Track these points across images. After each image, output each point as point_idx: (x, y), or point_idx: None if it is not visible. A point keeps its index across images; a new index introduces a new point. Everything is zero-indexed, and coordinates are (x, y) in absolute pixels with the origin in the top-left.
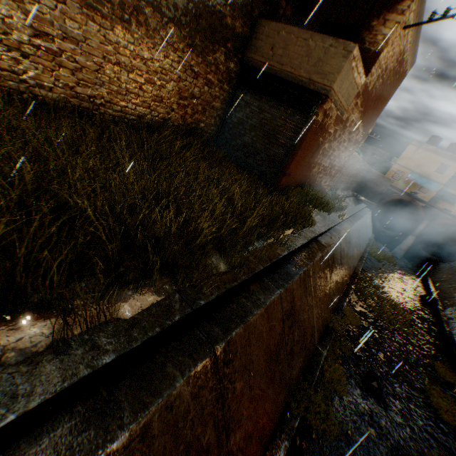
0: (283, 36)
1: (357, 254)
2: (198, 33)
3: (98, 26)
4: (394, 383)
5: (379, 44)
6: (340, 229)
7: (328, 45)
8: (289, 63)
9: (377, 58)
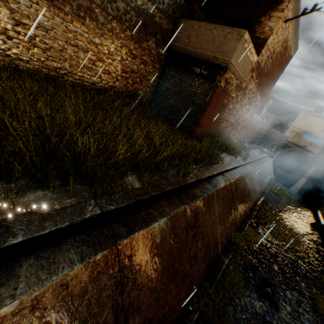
0: (196, 29)
1: (259, 189)
2: (135, 27)
3: (62, 20)
4: (286, 290)
5: (266, 33)
6: (244, 169)
7: (226, 32)
8: (200, 46)
9: (265, 42)
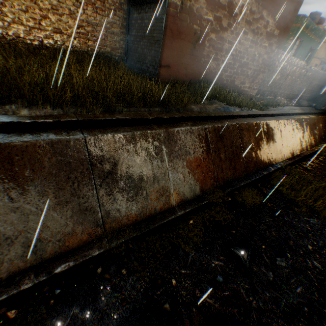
0: None
1: (289, 149)
2: None
3: None
4: (277, 257)
5: None
6: (249, 119)
7: None
8: None
9: None
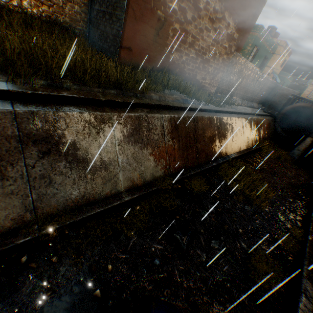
0: None
1: (237, 144)
2: None
3: None
4: (212, 240)
5: None
6: (205, 114)
7: None
8: None
9: None
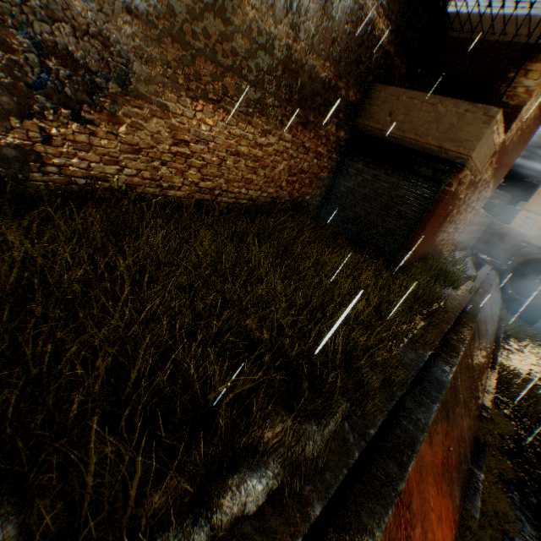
0: (404, 101)
1: (491, 334)
2: (313, 110)
3: (225, 124)
4: None
5: (519, 97)
6: (472, 308)
7: (462, 109)
8: (412, 129)
9: (517, 112)
